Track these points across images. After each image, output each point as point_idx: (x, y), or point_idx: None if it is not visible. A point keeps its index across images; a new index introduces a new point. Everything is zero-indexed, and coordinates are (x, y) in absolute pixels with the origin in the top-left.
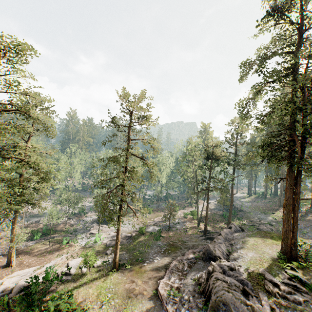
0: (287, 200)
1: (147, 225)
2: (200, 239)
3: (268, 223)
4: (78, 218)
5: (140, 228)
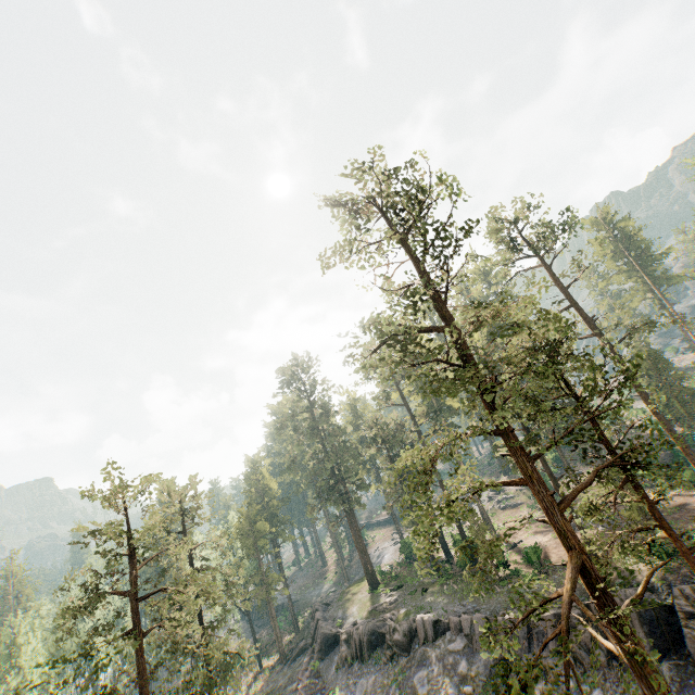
0: (355, 534)
1: None
2: (287, 668)
3: (330, 591)
4: None
5: None
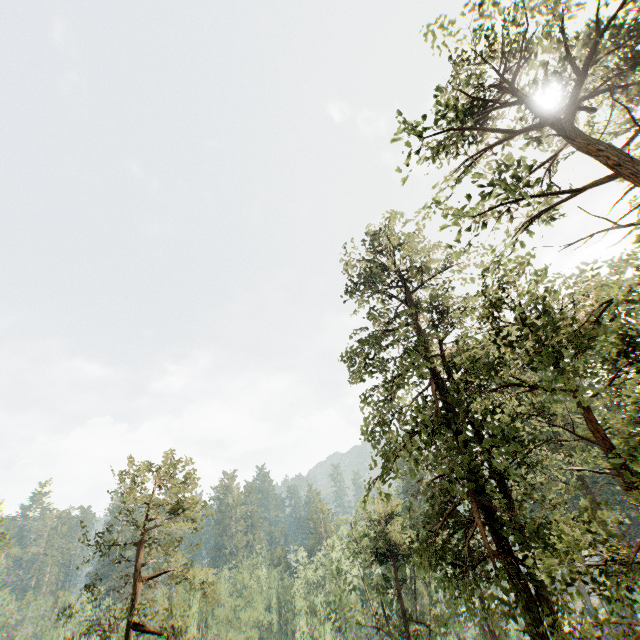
0: None
1: None
2: None
3: None
4: None
5: None
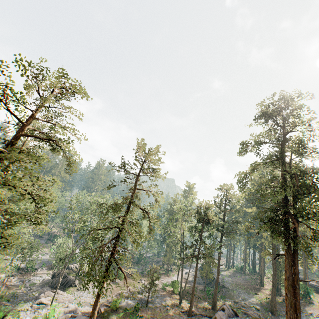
0: (288, 279)
1: (119, 296)
2: None
3: (254, 306)
4: (22, 276)
5: (113, 300)
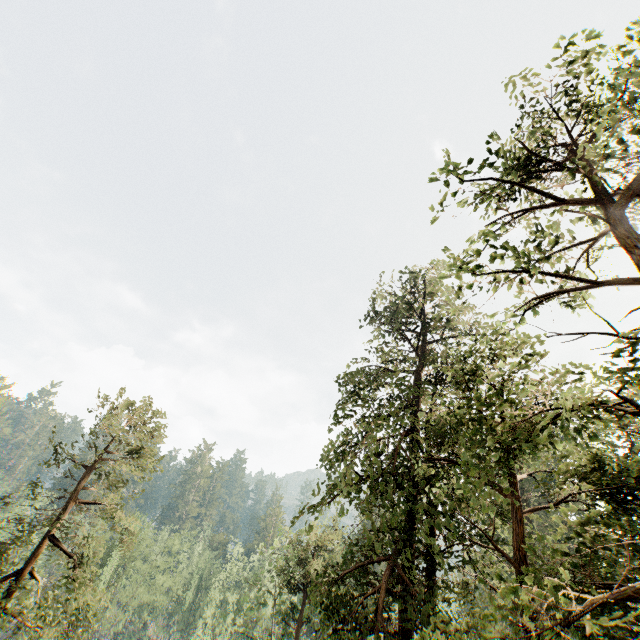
0: None
1: None
2: None
3: None
4: None
5: None
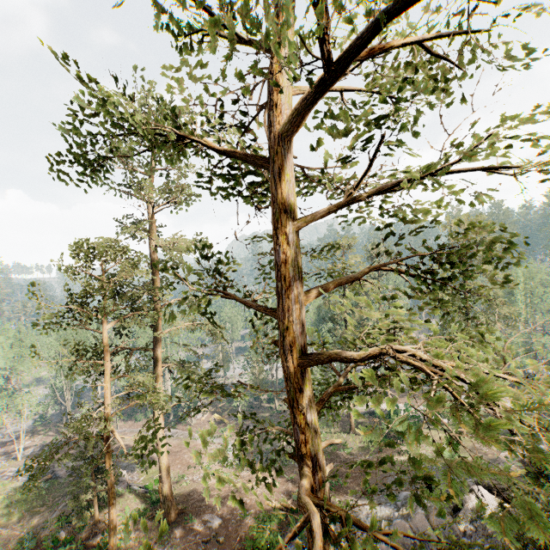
0: None
1: None
2: None
3: None
4: None
5: None
